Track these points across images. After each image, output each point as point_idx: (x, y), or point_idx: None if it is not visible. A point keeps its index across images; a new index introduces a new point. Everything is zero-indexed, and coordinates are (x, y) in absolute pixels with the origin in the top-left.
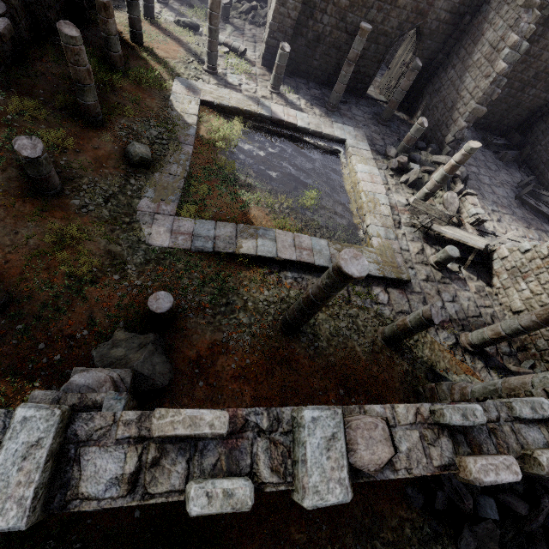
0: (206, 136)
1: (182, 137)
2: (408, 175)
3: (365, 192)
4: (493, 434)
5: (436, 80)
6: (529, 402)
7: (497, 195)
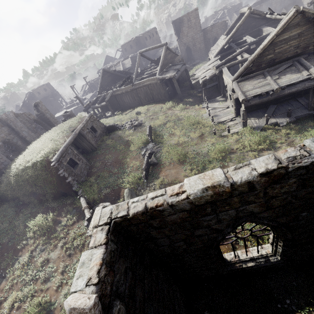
0: None
1: None
2: None
3: None
4: None
5: None
6: None
7: None
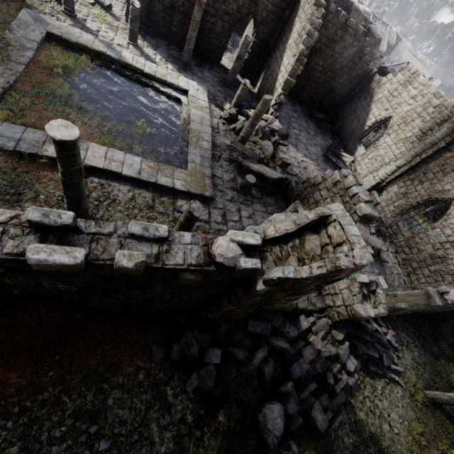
0: (45, 62)
1: (14, 56)
2: (236, 124)
3: (192, 130)
4: (95, 241)
5: (269, 58)
6: (145, 224)
7: (309, 151)
